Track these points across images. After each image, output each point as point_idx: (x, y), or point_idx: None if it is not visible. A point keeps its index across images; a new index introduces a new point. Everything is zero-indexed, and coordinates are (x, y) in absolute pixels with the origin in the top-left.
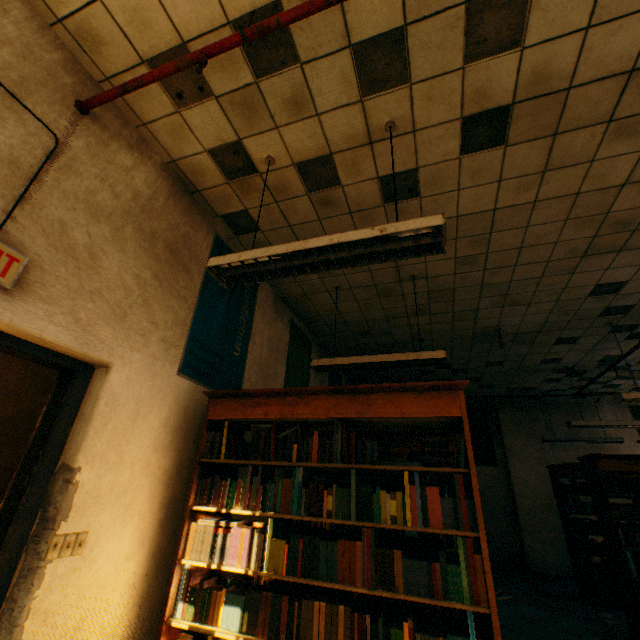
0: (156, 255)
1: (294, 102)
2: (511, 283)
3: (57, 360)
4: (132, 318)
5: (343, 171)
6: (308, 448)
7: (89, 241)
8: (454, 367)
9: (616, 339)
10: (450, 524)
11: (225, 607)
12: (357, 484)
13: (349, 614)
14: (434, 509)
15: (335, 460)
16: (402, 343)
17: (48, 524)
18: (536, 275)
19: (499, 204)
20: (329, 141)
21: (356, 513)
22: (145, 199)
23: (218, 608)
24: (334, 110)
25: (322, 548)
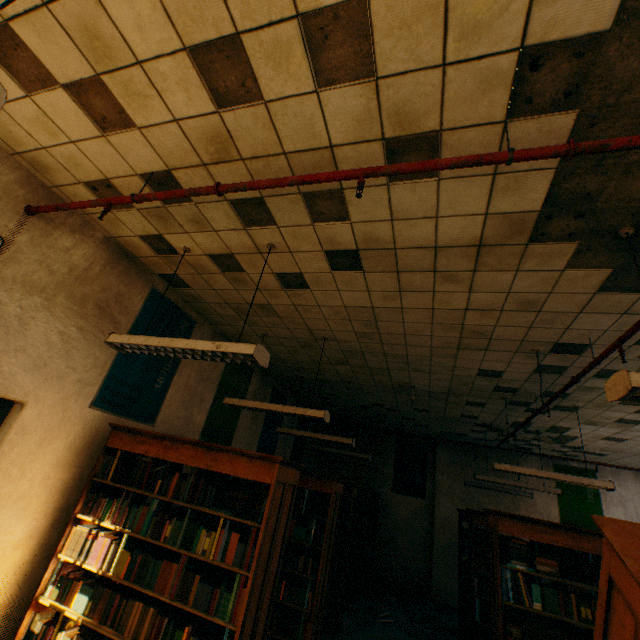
0: (85, 314)
1: (196, 221)
2: (408, 356)
3: None
4: (52, 366)
5: (245, 265)
6: (169, 484)
7: (21, 312)
8: (387, 407)
9: (506, 413)
10: (237, 563)
11: (79, 594)
12: (190, 520)
13: (155, 614)
14: (231, 550)
15: (182, 498)
16: (334, 381)
17: None
18: (426, 354)
19: (375, 304)
20: (229, 246)
21: (182, 542)
22: (81, 270)
23: (74, 594)
24: (227, 230)
25: (152, 564)
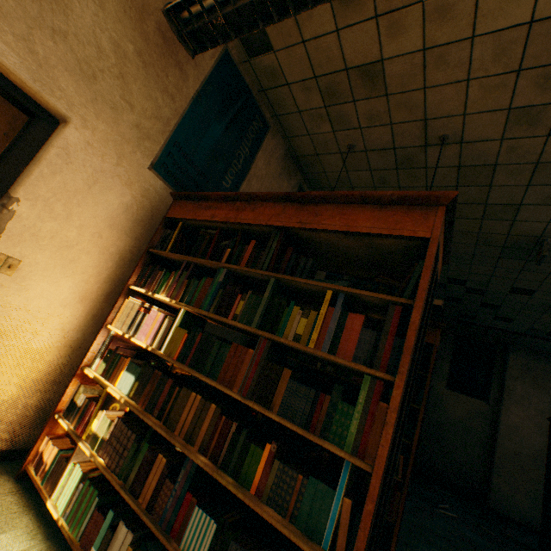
0: (144, 32)
1: None
2: None
3: (15, 94)
4: (102, 84)
5: None
6: (241, 255)
7: None
8: (470, 285)
9: None
10: (362, 359)
11: (125, 372)
12: (272, 295)
13: (218, 415)
14: (348, 339)
15: (260, 268)
16: None
17: None
18: None
19: None
20: None
21: (260, 323)
22: None
23: (120, 371)
24: None
25: (215, 346)
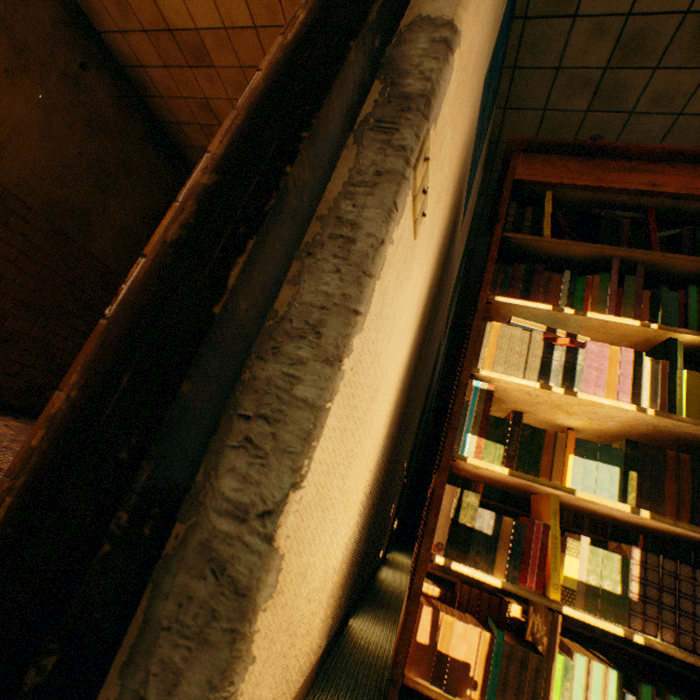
0: None
1: None
2: None
3: None
4: None
5: None
6: None
7: None
8: None
9: None
10: None
11: (576, 460)
12: None
13: None
14: None
15: None
16: None
17: (416, 100)
18: None
19: None
20: None
21: None
22: None
23: (561, 458)
24: None
25: None
